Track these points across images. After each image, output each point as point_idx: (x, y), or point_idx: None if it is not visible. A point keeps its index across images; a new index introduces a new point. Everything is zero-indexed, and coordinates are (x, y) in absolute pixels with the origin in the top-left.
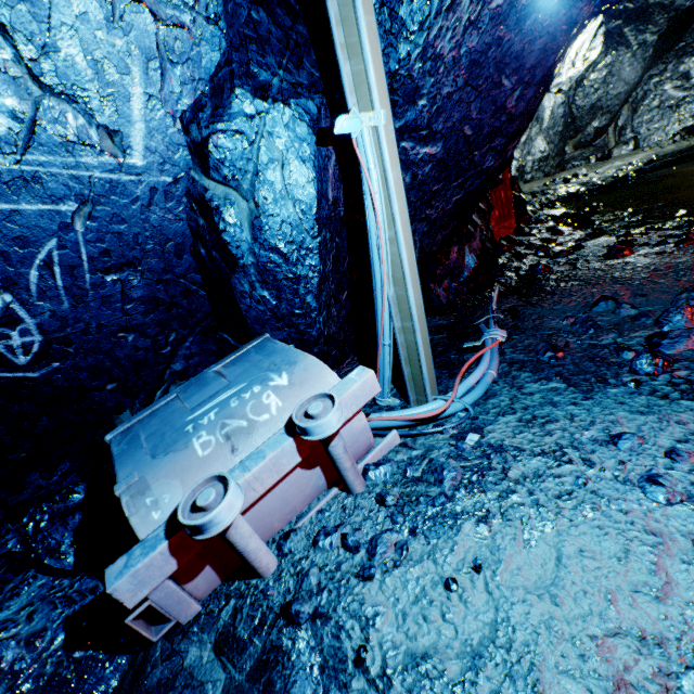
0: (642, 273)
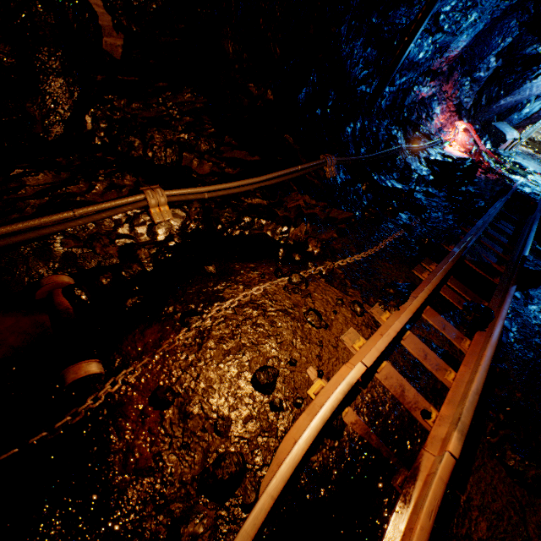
0: (538, 157)
